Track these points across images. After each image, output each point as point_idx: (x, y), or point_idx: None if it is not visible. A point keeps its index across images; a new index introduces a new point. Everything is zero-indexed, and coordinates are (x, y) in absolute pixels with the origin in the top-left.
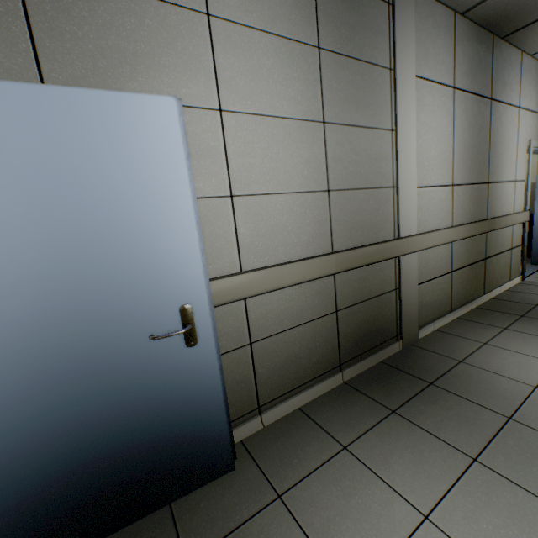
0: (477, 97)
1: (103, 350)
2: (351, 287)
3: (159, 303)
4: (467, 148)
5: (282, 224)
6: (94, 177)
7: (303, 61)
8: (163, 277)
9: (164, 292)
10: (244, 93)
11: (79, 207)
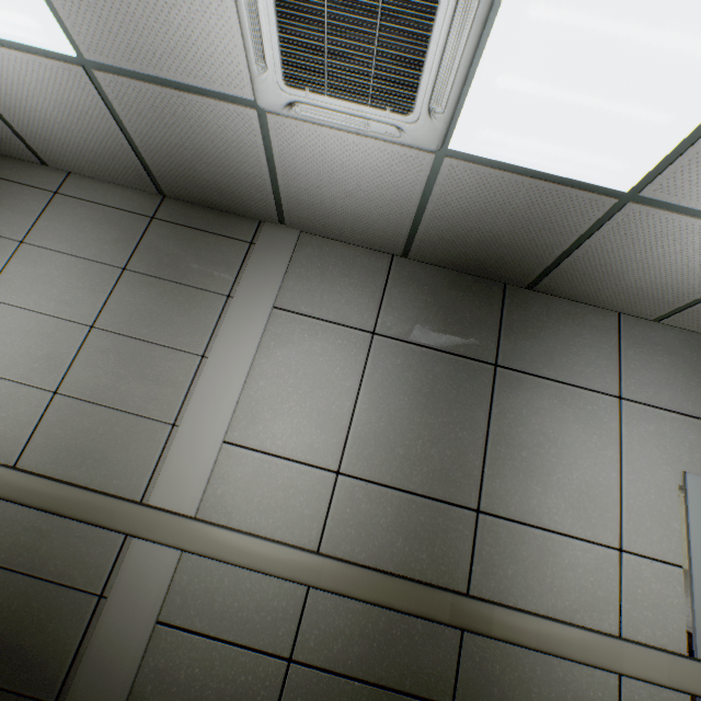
0: (445, 354)
1: None
2: (14, 535)
3: None
4: (402, 423)
5: None
6: None
7: (98, 276)
8: None
9: None
10: (16, 290)
11: None
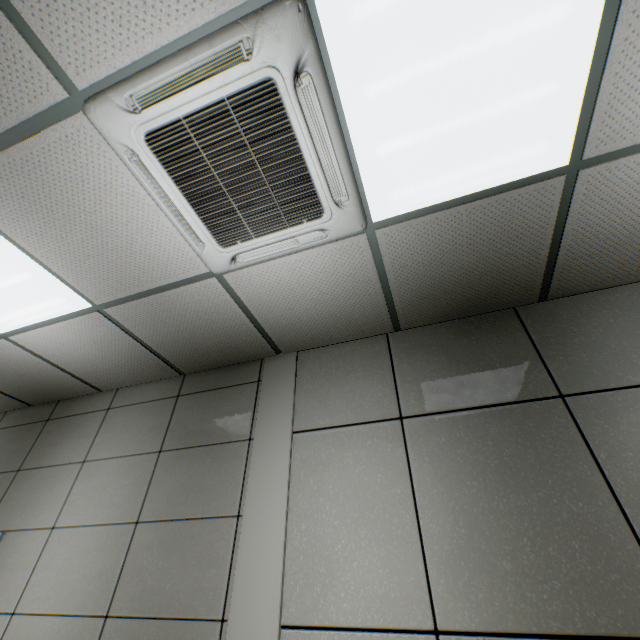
0: (491, 408)
1: None
2: None
3: None
4: (487, 520)
5: None
6: None
7: (140, 467)
8: None
9: None
10: (78, 509)
11: None
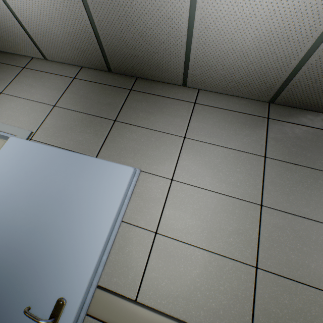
0: None
1: (9, 295)
2: None
3: (53, 283)
4: None
5: (191, 276)
6: (77, 194)
7: (247, 162)
8: (67, 266)
9: (60, 277)
10: (192, 173)
11: (62, 205)
